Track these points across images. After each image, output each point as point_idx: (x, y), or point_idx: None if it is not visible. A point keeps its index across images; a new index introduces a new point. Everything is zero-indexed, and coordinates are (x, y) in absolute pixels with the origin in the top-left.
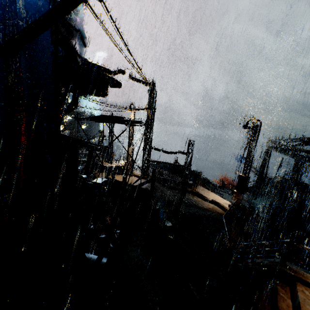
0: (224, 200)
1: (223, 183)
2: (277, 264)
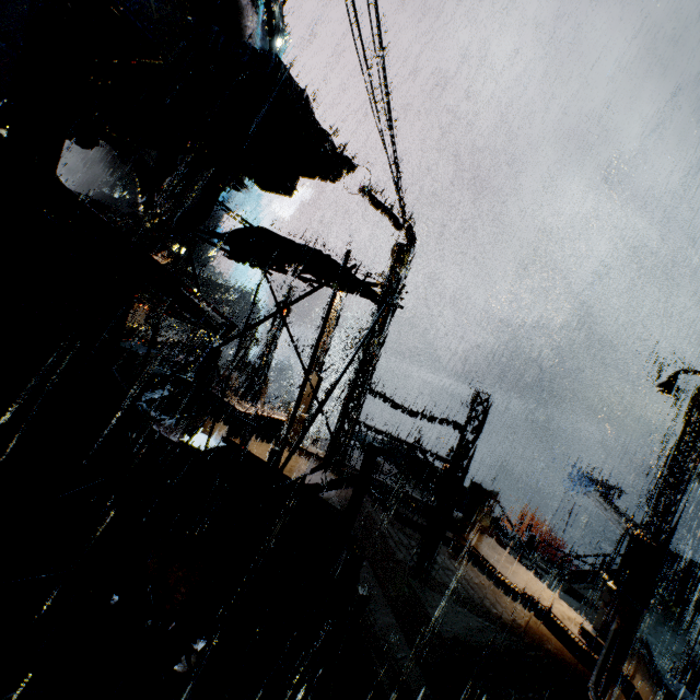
0: (563, 605)
1: (531, 537)
2: None
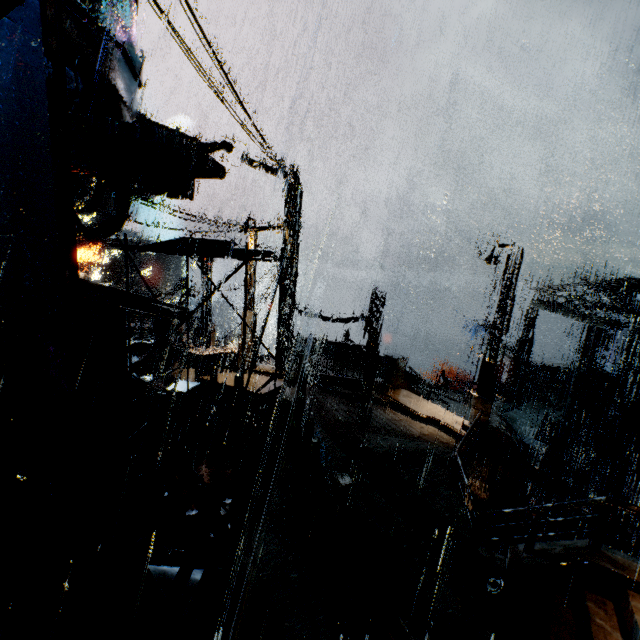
0: (453, 416)
1: (445, 380)
2: (582, 553)
